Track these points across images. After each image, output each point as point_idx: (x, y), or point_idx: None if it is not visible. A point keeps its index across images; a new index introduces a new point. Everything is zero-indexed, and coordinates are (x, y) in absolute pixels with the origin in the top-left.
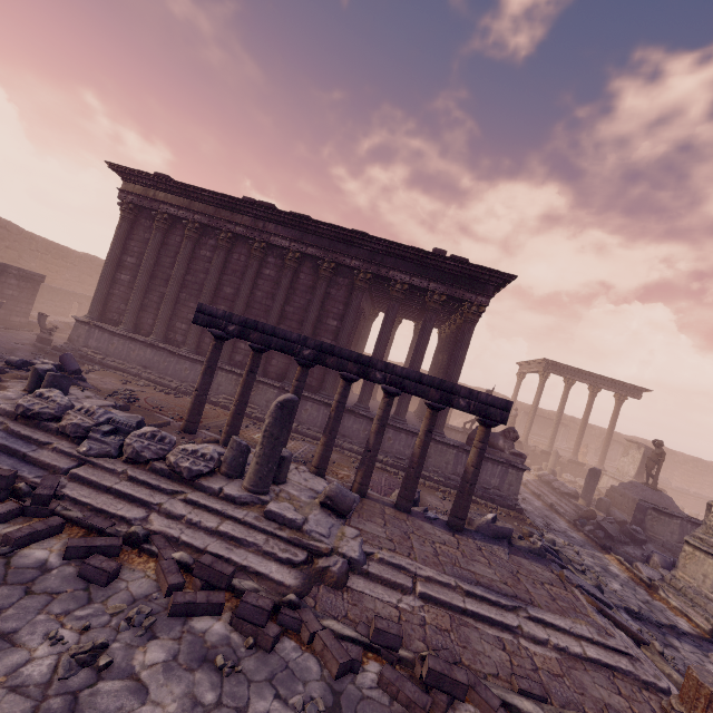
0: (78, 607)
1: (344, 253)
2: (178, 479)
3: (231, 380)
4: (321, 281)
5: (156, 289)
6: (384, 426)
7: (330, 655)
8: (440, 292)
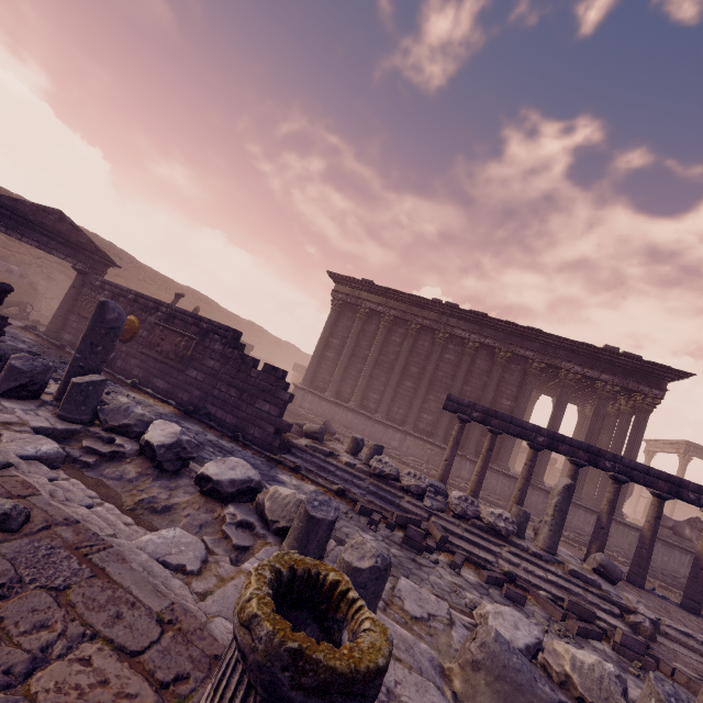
0: (526, 617)
1: (519, 345)
2: (494, 535)
3: (418, 445)
4: (497, 367)
5: (354, 365)
6: (614, 508)
7: (699, 686)
8: (613, 383)
